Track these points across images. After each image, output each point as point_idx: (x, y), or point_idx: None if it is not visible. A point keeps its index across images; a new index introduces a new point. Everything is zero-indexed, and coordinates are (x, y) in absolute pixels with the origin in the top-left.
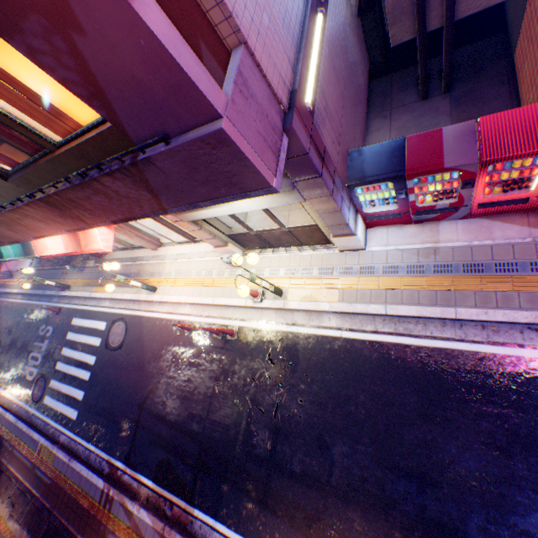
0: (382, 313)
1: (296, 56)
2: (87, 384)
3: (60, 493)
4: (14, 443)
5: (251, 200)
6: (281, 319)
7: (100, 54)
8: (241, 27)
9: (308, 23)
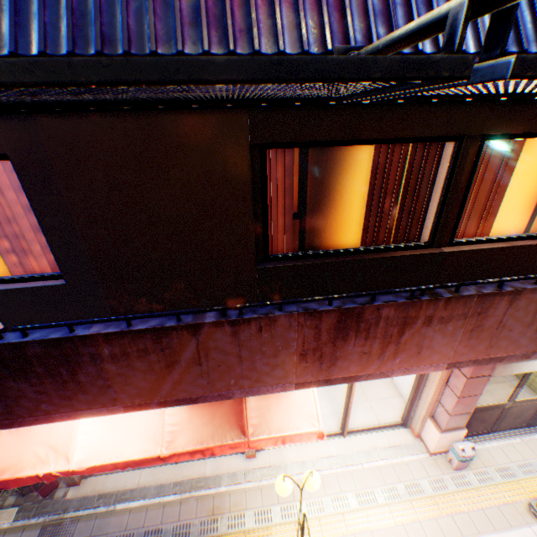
0: None
1: None
2: None
3: None
4: None
5: None
6: None
7: None
8: None
9: None
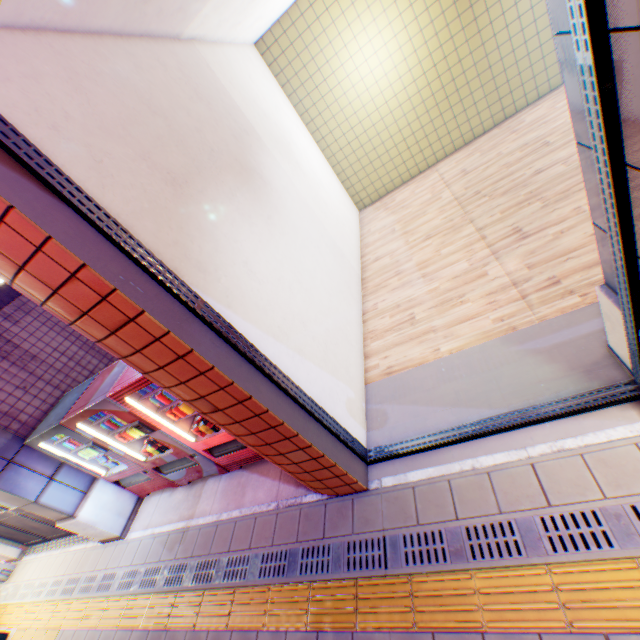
0: None
1: None
2: None
3: None
4: None
5: None
6: None
7: None
8: None
9: None
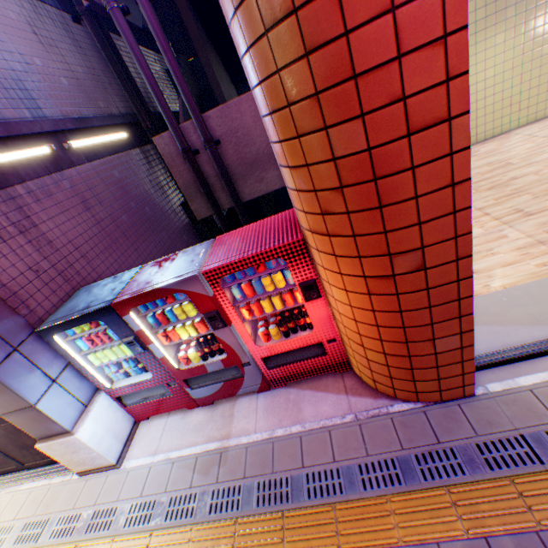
0: None
1: None
2: None
3: None
4: None
5: None
6: None
7: None
8: None
9: None
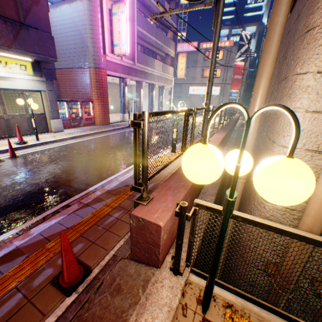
0: (86, 134)
1: None
2: None
3: None
4: None
5: (26, 82)
6: (47, 146)
7: (37, 10)
8: None
9: None
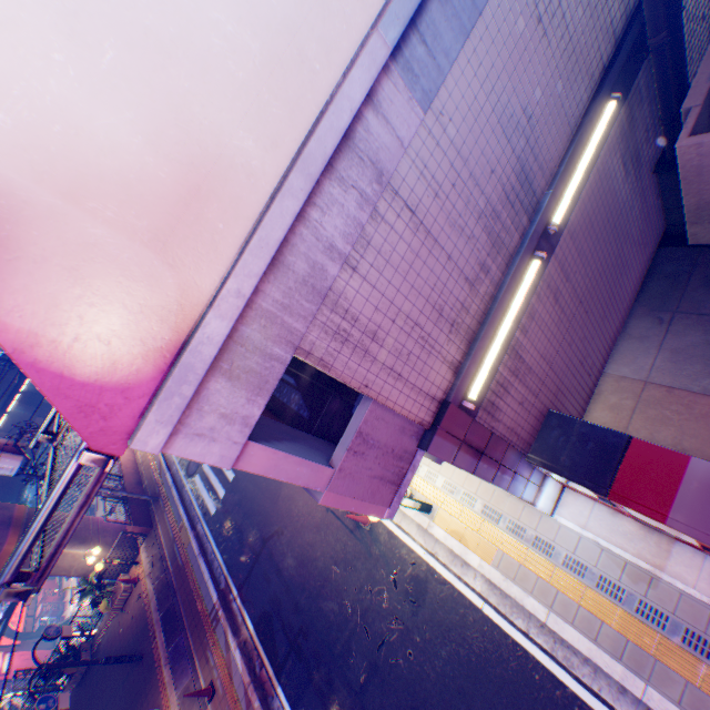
0: (540, 617)
1: (467, 347)
2: (229, 485)
3: (185, 581)
4: (166, 505)
5: None
6: (421, 537)
7: None
8: (371, 390)
9: (502, 297)
